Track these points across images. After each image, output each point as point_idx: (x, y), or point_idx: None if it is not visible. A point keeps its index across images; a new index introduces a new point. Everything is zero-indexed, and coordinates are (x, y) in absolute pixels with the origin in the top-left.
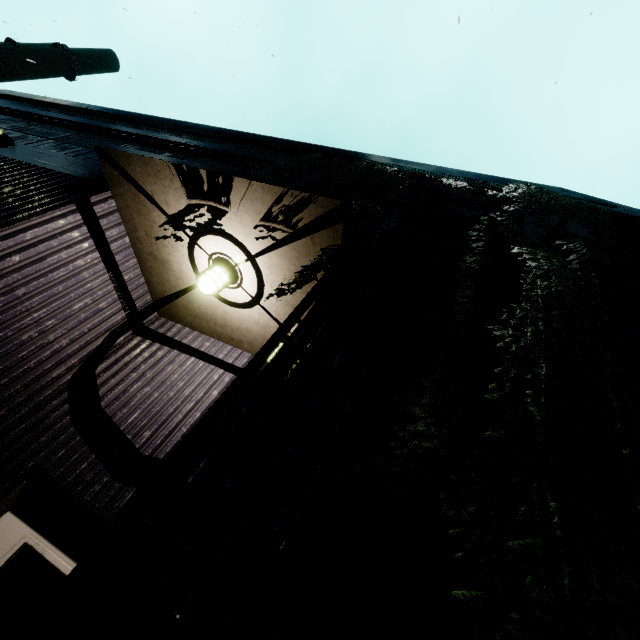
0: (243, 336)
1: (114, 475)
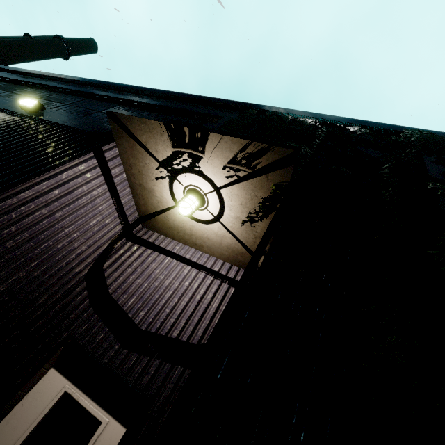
0: (204, 242)
1: (122, 344)
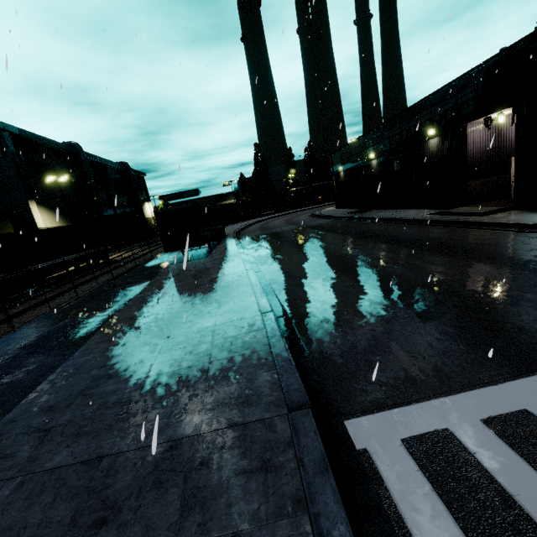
0: None
1: None
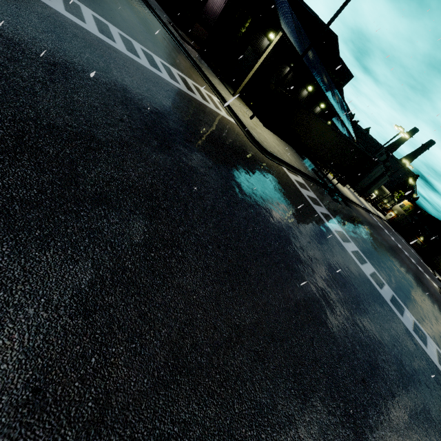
0: None
1: None
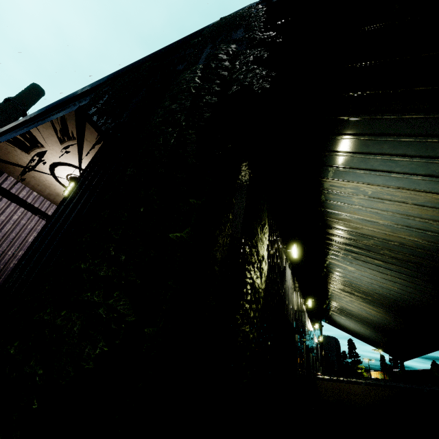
0: None
1: None
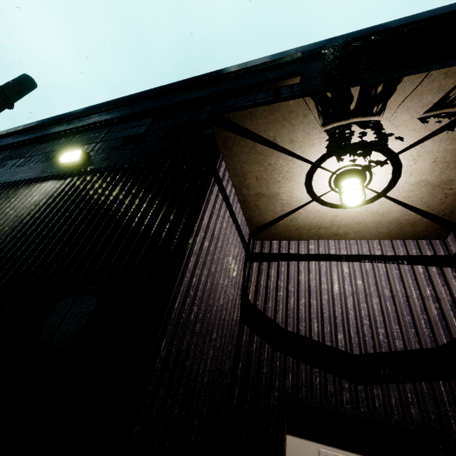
0: (351, 229)
1: (350, 380)
